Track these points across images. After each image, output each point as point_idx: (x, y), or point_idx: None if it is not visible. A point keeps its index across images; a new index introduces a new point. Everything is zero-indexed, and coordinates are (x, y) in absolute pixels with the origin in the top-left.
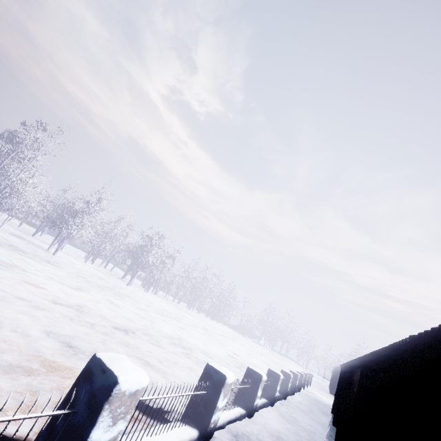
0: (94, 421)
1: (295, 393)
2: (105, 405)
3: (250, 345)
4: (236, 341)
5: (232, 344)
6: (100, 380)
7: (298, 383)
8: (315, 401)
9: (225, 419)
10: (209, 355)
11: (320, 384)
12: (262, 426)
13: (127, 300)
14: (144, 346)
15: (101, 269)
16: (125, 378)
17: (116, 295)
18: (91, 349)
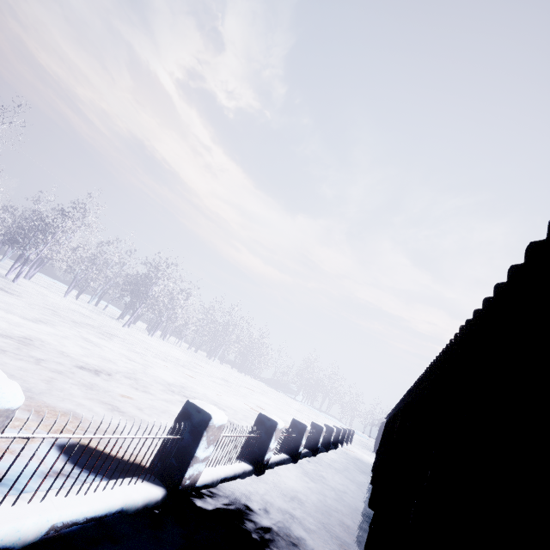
0: None
1: (330, 450)
2: None
3: (283, 400)
4: (265, 395)
5: (259, 398)
6: None
7: (335, 439)
8: (353, 459)
9: (217, 475)
10: (221, 407)
11: (364, 443)
12: (274, 486)
13: (116, 341)
14: (121, 390)
15: (90, 306)
16: None
17: (100, 334)
18: (21, 387)
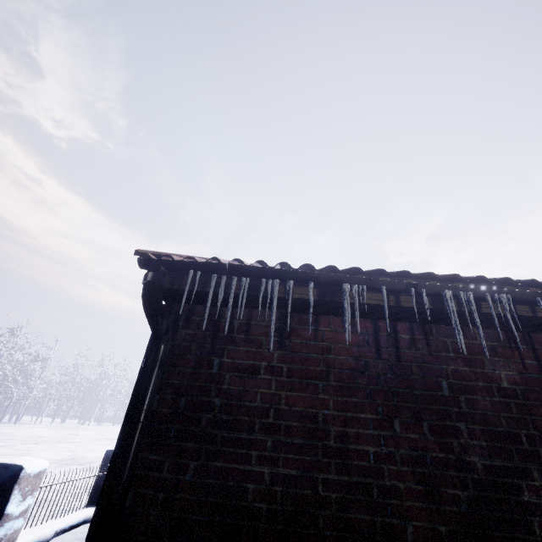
0: (7, 499)
1: None
2: (15, 486)
3: None
4: None
5: None
6: (6, 473)
7: None
8: None
9: None
10: None
11: None
12: None
13: None
14: None
15: None
16: (28, 464)
17: None
18: None
